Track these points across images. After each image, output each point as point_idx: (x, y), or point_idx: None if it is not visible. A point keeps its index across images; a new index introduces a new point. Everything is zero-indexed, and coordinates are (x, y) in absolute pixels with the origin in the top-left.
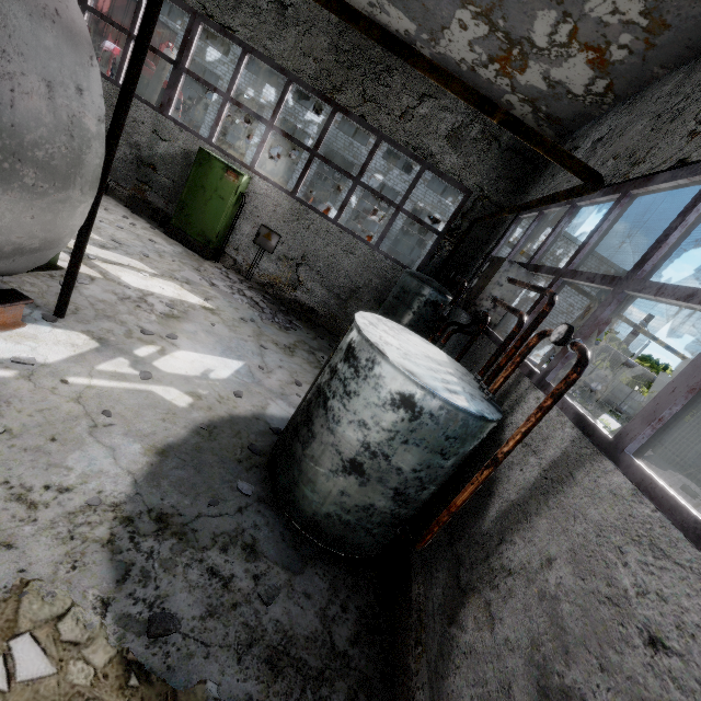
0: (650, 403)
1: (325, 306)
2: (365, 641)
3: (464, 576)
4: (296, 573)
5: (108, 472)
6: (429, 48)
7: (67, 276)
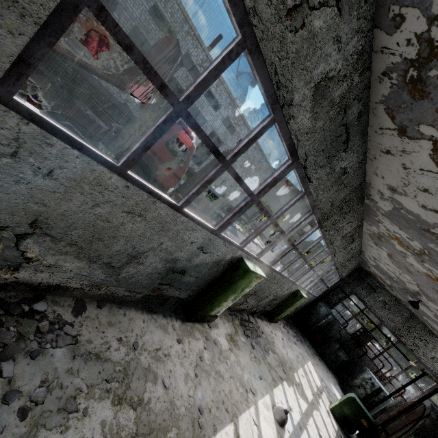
0: (412, 398)
1: (291, 312)
2: None
3: None
4: None
5: None
6: (366, 260)
7: None
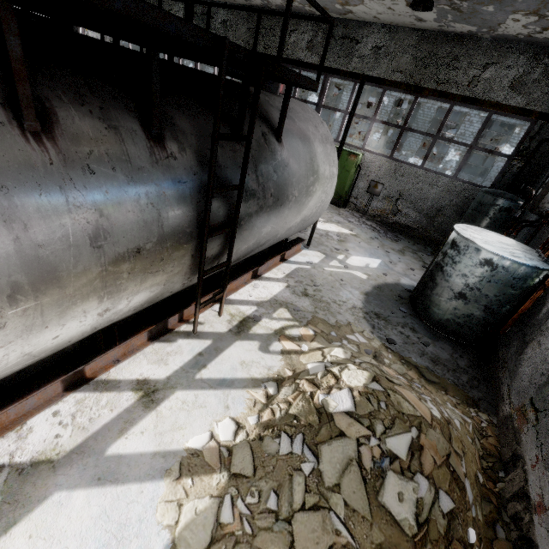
0: None
1: (417, 223)
2: (474, 368)
3: (527, 338)
4: (435, 341)
5: (353, 299)
6: (489, 34)
7: (312, 229)
